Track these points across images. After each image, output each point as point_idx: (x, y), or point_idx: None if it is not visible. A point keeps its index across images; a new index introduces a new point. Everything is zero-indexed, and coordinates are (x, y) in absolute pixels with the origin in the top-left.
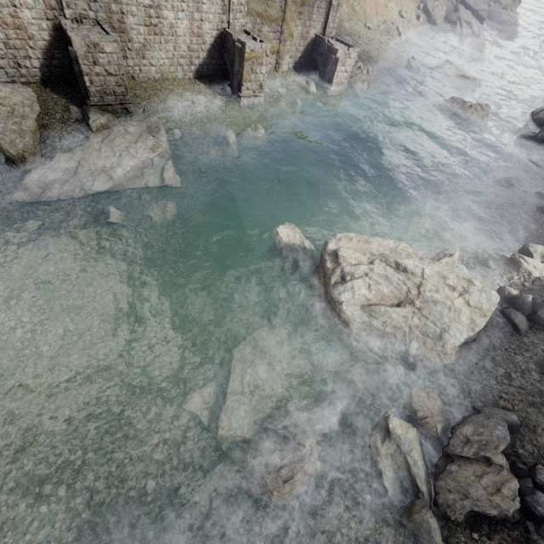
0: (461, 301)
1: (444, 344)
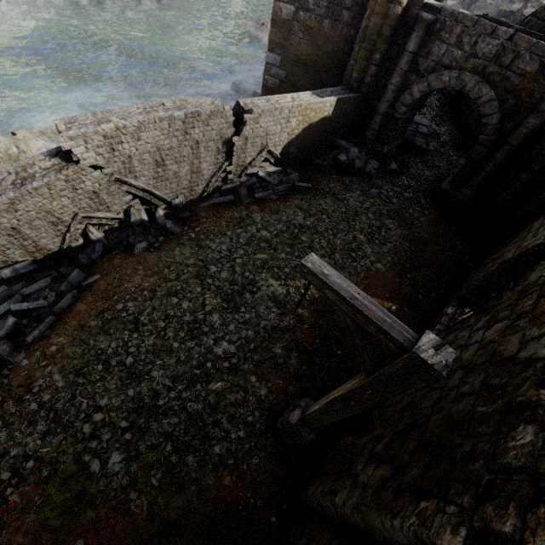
0: None
1: None
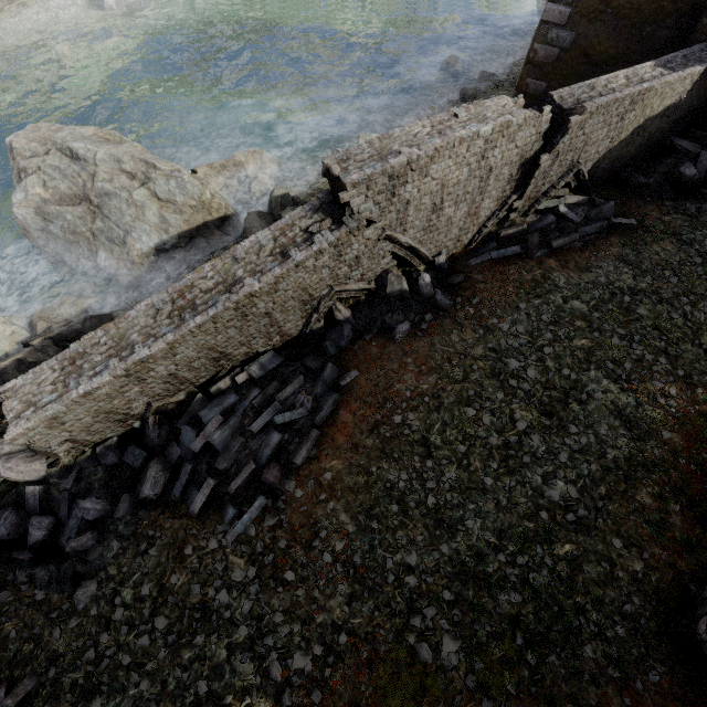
0: (146, 192)
1: (129, 251)
